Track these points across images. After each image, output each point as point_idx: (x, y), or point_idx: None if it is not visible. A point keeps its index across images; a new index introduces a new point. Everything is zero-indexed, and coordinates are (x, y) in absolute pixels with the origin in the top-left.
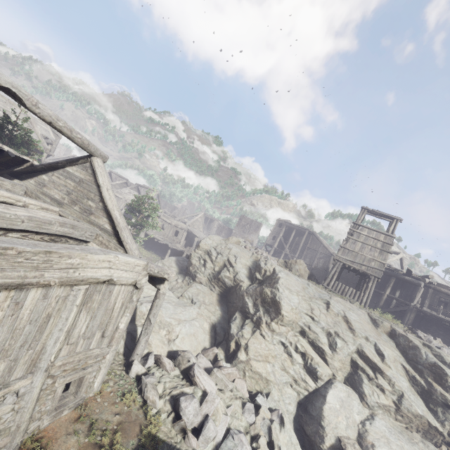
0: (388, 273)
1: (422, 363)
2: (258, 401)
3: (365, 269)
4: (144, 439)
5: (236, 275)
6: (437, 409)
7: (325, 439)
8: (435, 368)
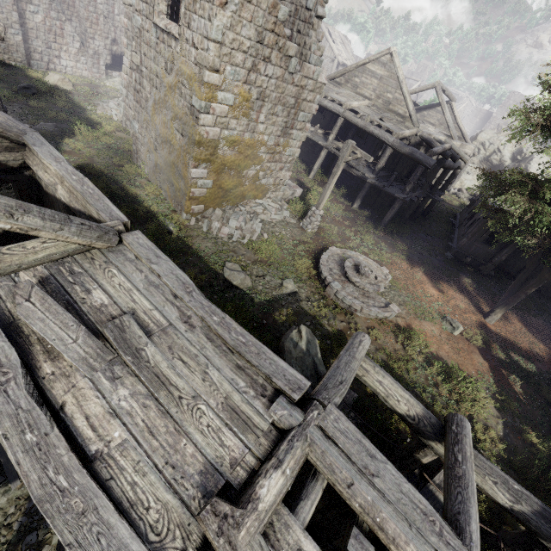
0: None
1: None
2: None
3: None
4: (462, 203)
5: (502, 157)
6: None
7: None
8: None
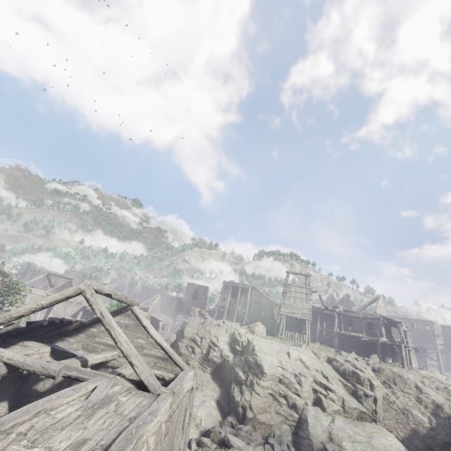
0: (314, 311)
1: (347, 373)
2: (270, 442)
3: (301, 316)
4: None
5: (222, 352)
6: (362, 400)
7: (314, 447)
8: (354, 374)
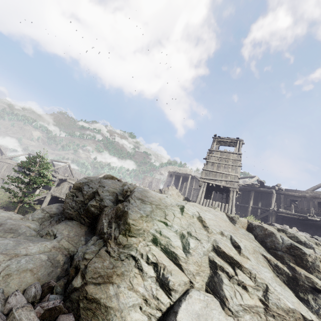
0: (248, 189)
1: (281, 248)
2: None
3: (225, 183)
4: None
5: (101, 202)
6: (308, 297)
7: None
8: (293, 250)
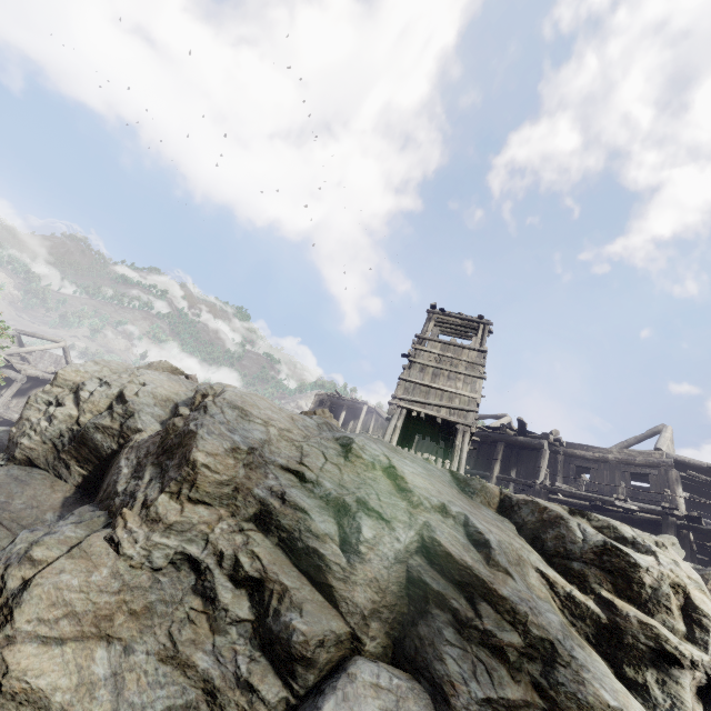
0: (491, 436)
1: (580, 552)
2: None
3: (447, 414)
4: None
5: (128, 419)
6: (646, 677)
7: None
8: (609, 558)
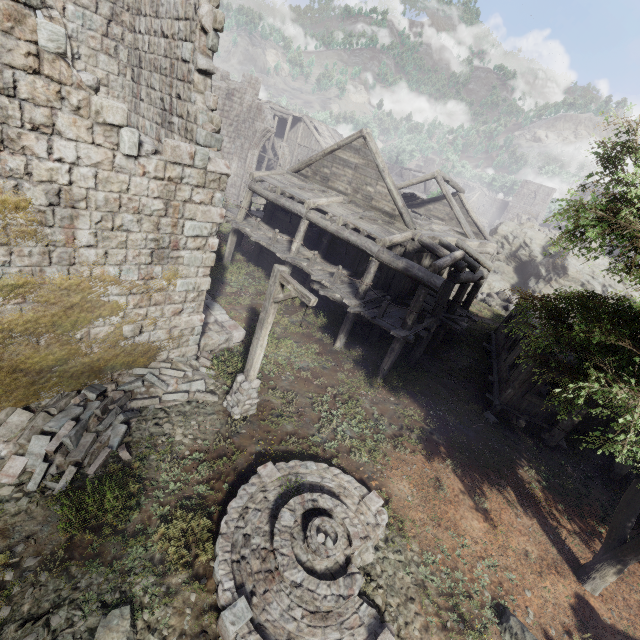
0: None
1: None
2: None
3: None
4: (496, 313)
5: (531, 253)
6: None
7: None
8: None
